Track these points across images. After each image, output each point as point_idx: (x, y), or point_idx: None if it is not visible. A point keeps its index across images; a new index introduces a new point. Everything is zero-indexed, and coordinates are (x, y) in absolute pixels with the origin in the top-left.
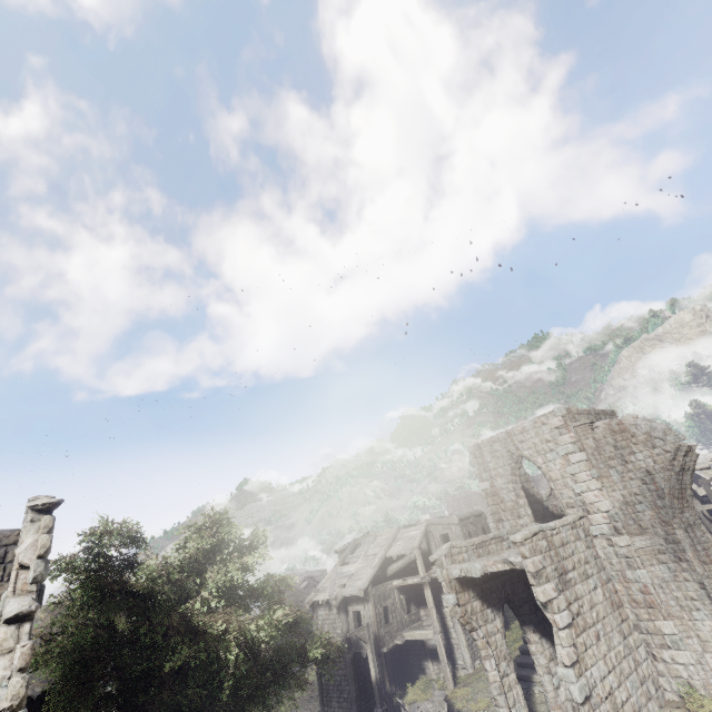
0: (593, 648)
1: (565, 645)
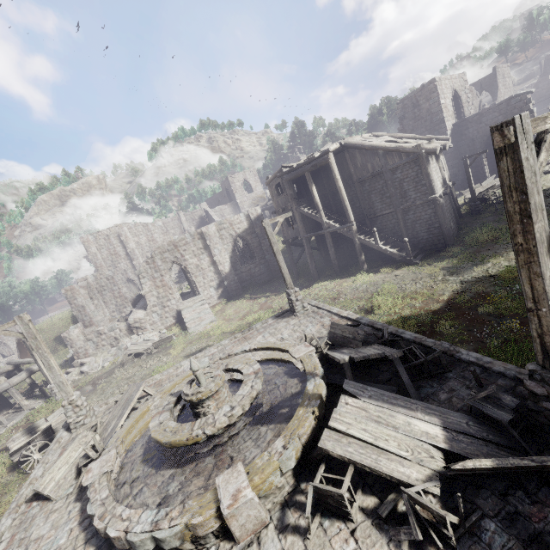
0: None
1: None
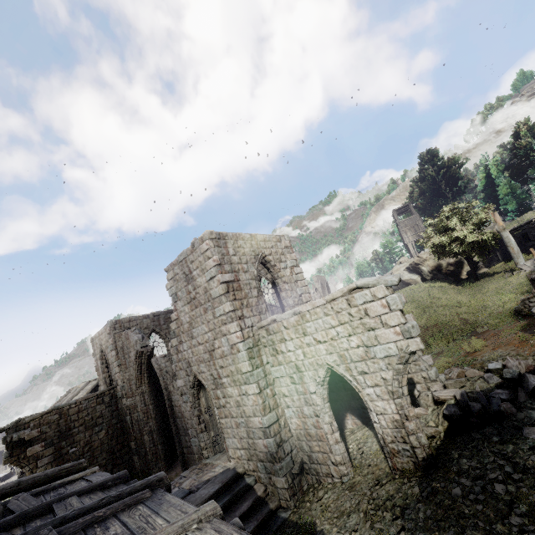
0: None
1: None
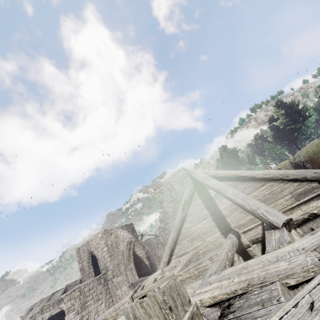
0: None
1: None
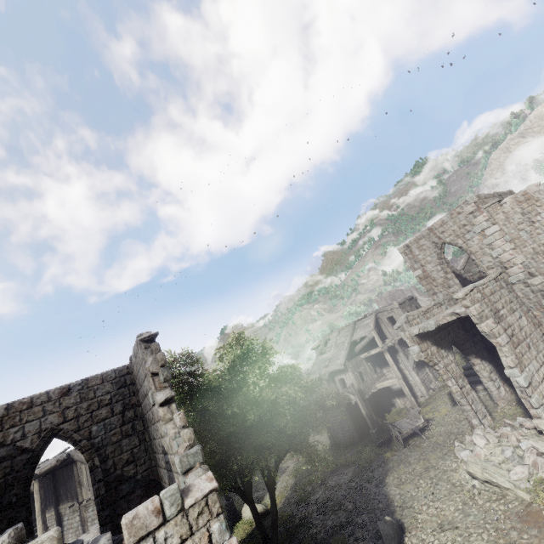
0: (527, 354)
1: (508, 355)
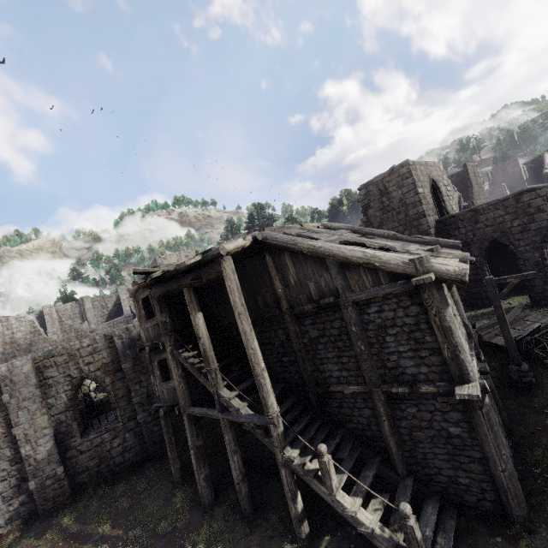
0: None
1: None
